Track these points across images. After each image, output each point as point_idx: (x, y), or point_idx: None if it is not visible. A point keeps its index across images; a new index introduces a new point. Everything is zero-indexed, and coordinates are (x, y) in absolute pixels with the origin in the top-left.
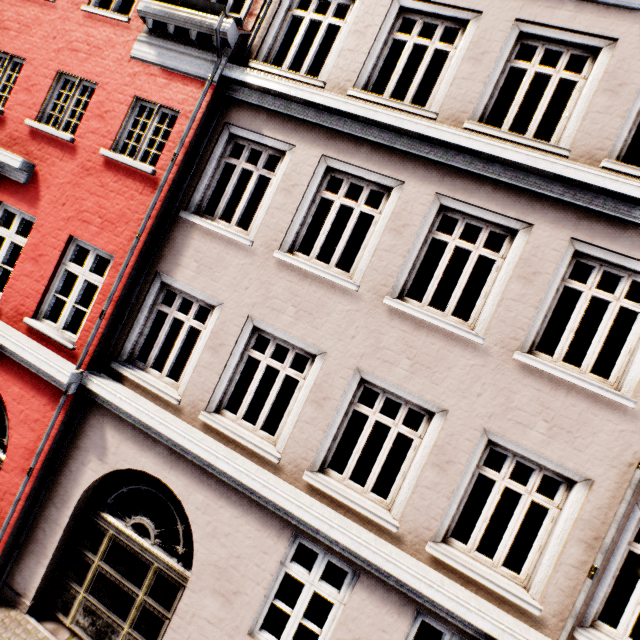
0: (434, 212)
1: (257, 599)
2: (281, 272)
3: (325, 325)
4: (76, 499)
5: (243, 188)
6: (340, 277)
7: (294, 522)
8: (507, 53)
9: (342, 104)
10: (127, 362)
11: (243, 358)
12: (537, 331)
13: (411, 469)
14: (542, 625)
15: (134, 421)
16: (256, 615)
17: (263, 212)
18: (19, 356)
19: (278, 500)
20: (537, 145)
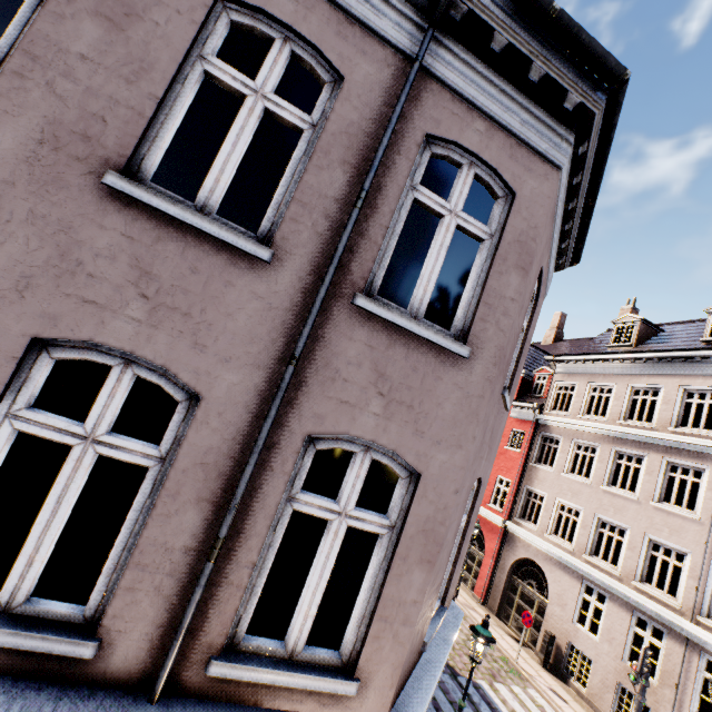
0: (613, 453)
1: (573, 607)
2: (564, 480)
3: (582, 498)
4: (507, 570)
5: (556, 448)
6: (583, 480)
7: (581, 573)
8: (628, 394)
9: (573, 422)
10: (519, 518)
11: (557, 513)
12: (661, 493)
13: (622, 552)
14: (683, 615)
15: (523, 538)
16: (574, 615)
17: (556, 460)
18: (486, 516)
19: (572, 562)
20: (642, 425)
